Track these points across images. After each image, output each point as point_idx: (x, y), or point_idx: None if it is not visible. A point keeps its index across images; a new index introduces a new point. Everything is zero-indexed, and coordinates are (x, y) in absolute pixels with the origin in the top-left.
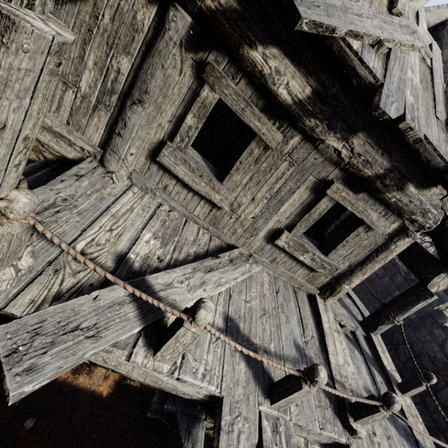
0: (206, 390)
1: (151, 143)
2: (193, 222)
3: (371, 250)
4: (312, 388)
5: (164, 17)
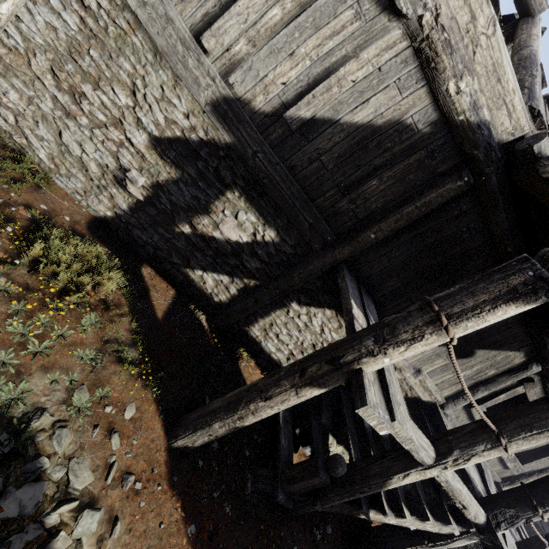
0: None
1: None
2: None
3: (548, 465)
4: None
5: (528, 365)
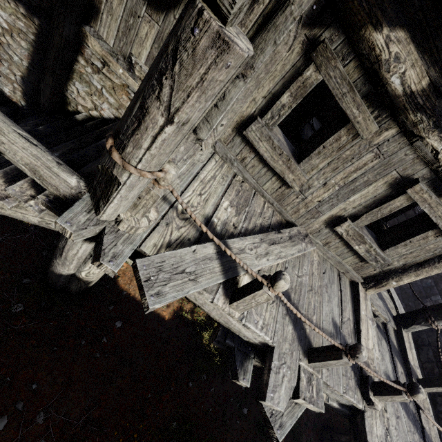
0: (262, 338)
1: (241, 116)
2: (260, 195)
3: (434, 255)
4: (351, 361)
5: None
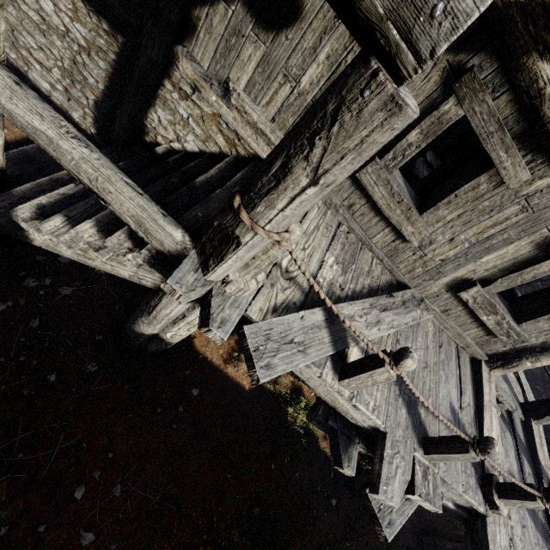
0: (373, 422)
1: None
2: (368, 249)
3: None
4: (480, 456)
5: None
